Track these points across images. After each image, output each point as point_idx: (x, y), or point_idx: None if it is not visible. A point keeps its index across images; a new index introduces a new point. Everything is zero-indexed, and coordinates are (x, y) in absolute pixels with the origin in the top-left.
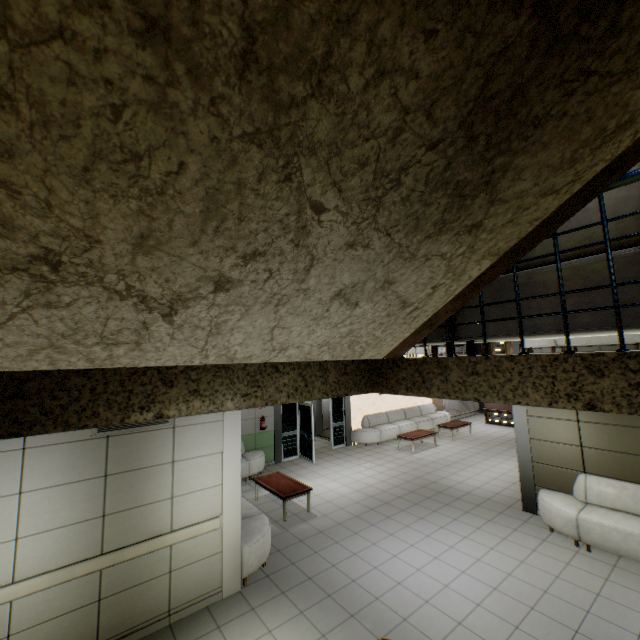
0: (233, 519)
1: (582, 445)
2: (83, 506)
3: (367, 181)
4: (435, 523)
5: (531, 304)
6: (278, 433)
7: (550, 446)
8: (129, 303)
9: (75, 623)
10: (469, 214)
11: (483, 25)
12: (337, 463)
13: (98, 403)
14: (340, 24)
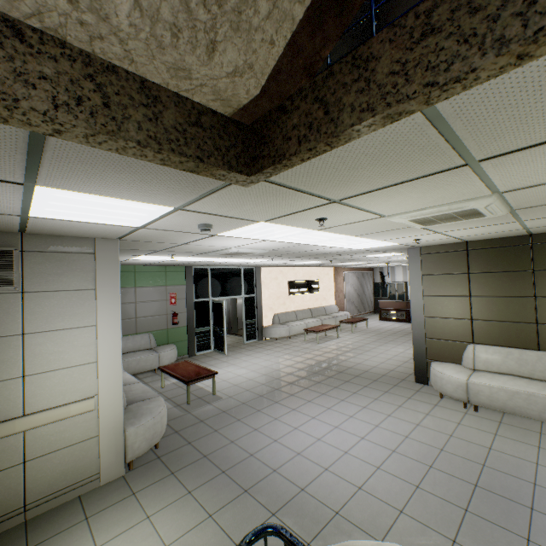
0: (113, 400)
1: (472, 318)
2: None
3: None
4: (336, 397)
5: None
6: (191, 329)
7: (443, 322)
8: None
9: None
10: None
11: None
12: (248, 354)
13: None
14: None
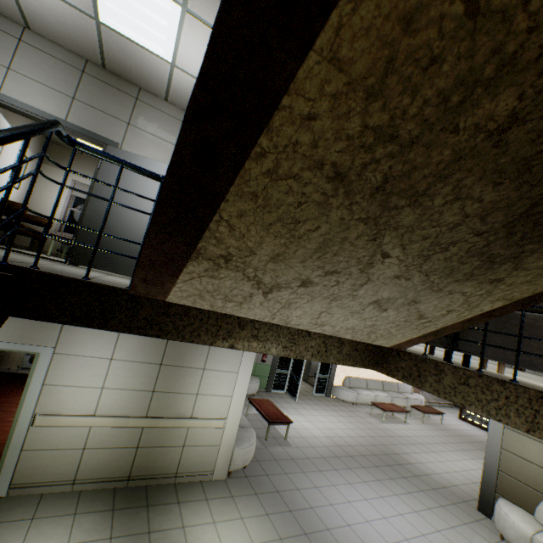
0: (233, 425)
1: None
2: (143, 380)
3: (424, 246)
4: (390, 489)
5: (531, 343)
6: (273, 368)
7: (521, 462)
8: (250, 283)
9: (120, 456)
10: (494, 272)
11: (538, 181)
12: (315, 408)
13: (202, 329)
14: (440, 178)
